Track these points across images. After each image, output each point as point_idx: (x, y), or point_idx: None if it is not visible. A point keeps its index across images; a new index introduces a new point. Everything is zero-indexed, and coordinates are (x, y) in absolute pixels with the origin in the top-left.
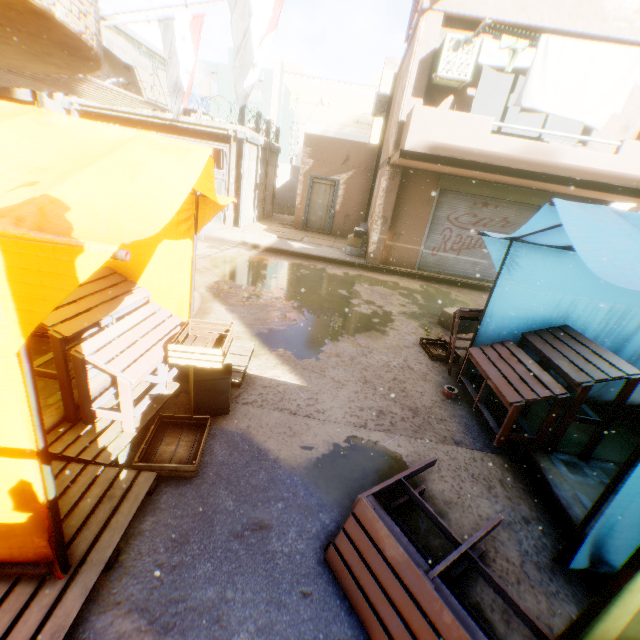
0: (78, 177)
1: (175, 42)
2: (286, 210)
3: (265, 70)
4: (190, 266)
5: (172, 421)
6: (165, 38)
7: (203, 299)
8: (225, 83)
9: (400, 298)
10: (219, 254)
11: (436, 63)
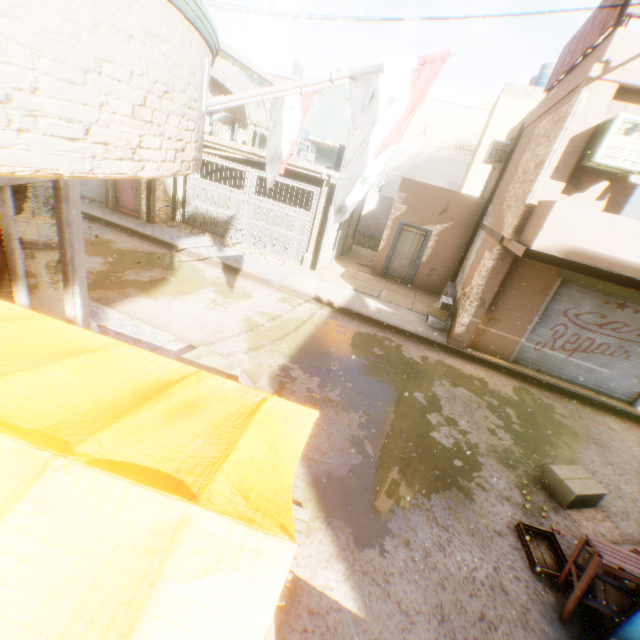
0: None
1: (283, 111)
2: (366, 242)
3: None
4: None
5: None
6: (273, 108)
7: None
8: (327, 102)
9: (489, 415)
10: (290, 314)
11: (592, 141)
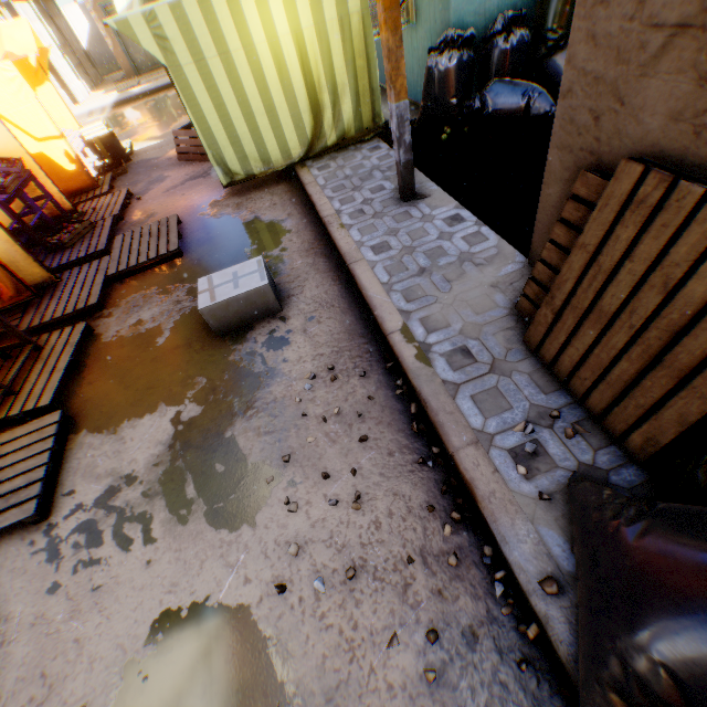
0: (7, 46)
1: None
2: (113, 68)
3: None
4: (61, 99)
5: (110, 170)
6: None
7: None
8: None
9: None
10: None
11: None
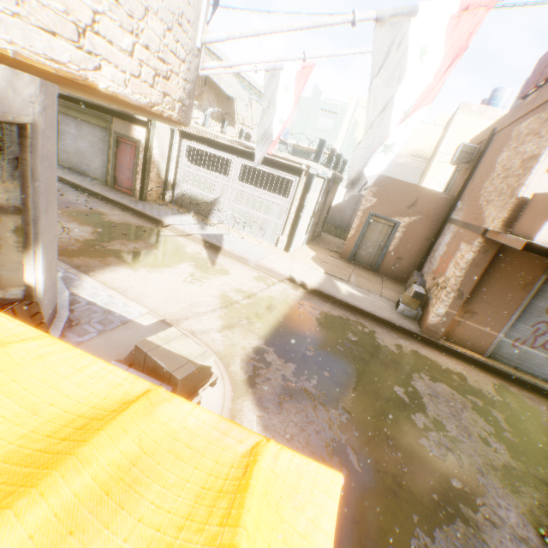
0: None
1: (277, 91)
2: (333, 231)
3: (339, 102)
4: None
5: None
6: (268, 87)
7: (234, 388)
8: (304, 111)
9: (476, 419)
10: (265, 292)
11: None
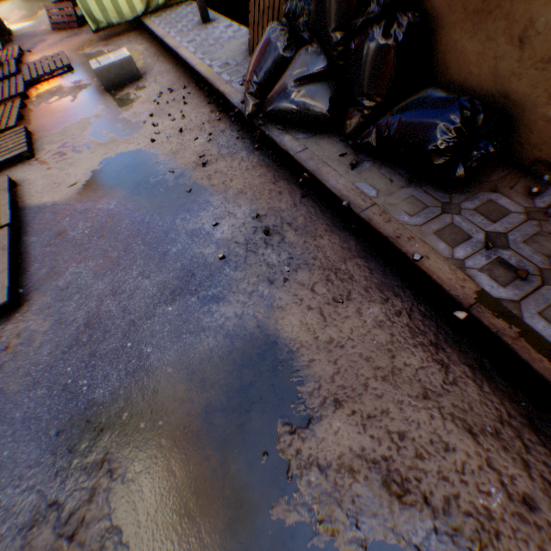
0: None
1: None
2: None
3: None
4: None
5: None
6: None
7: None
8: None
9: None
10: None
11: None
